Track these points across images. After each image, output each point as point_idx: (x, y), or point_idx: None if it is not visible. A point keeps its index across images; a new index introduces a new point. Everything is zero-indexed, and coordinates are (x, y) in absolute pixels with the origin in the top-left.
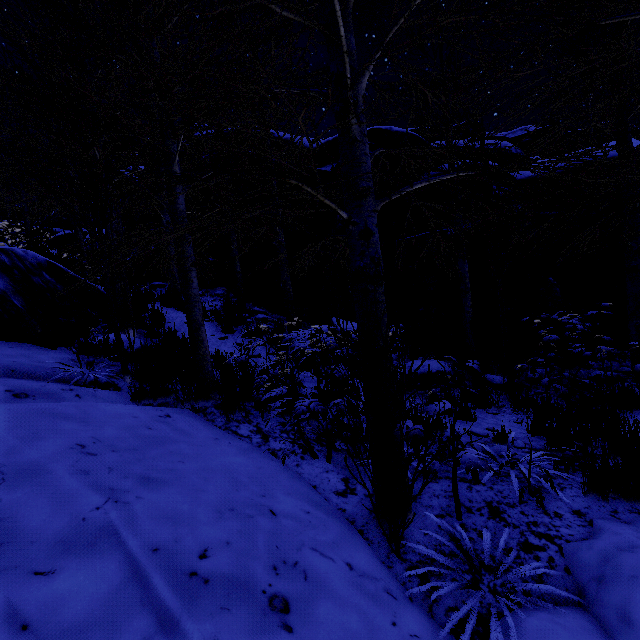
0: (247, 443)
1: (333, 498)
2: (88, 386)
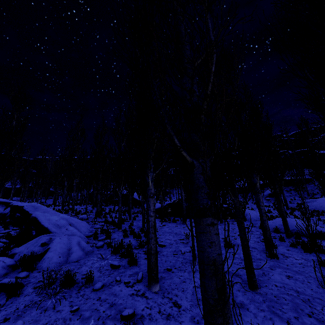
0: None
1: None
2: None
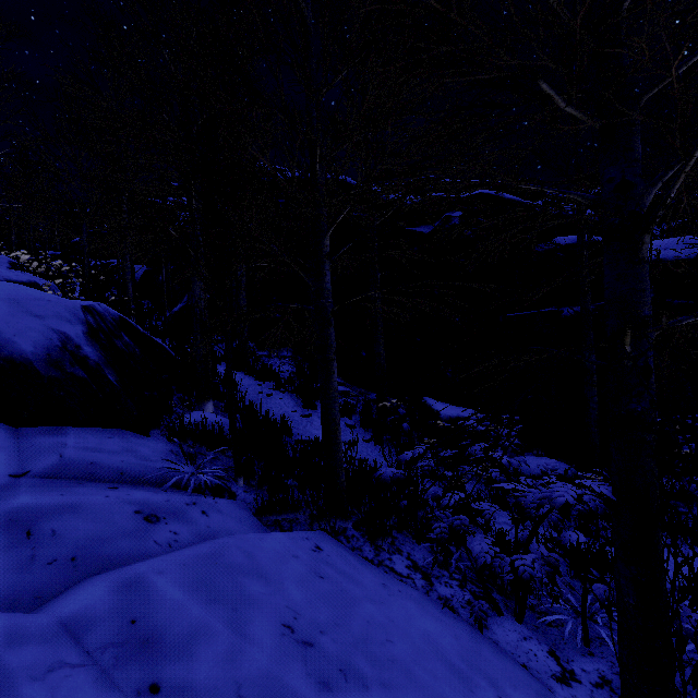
0: (413, 588)
1: (557, 688)
2: (199, 491)
